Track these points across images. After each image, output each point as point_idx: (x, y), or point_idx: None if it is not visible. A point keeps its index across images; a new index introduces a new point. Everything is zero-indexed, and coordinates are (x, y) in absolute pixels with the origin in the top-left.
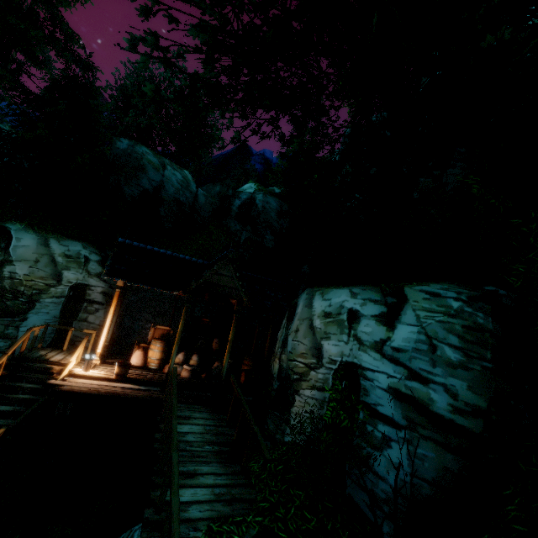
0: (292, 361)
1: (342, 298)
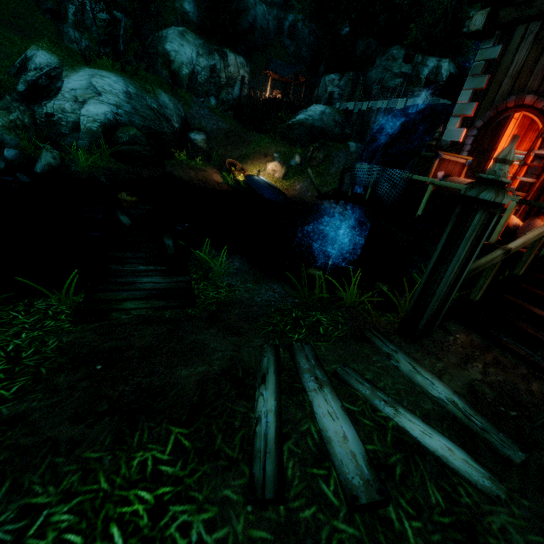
0: (319, 95)
1: (332, 76)
